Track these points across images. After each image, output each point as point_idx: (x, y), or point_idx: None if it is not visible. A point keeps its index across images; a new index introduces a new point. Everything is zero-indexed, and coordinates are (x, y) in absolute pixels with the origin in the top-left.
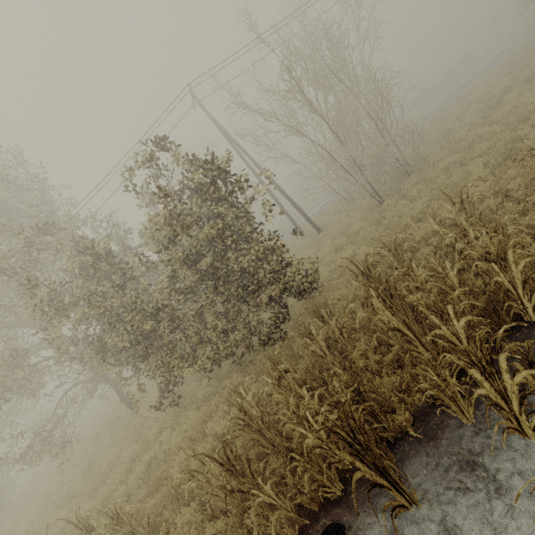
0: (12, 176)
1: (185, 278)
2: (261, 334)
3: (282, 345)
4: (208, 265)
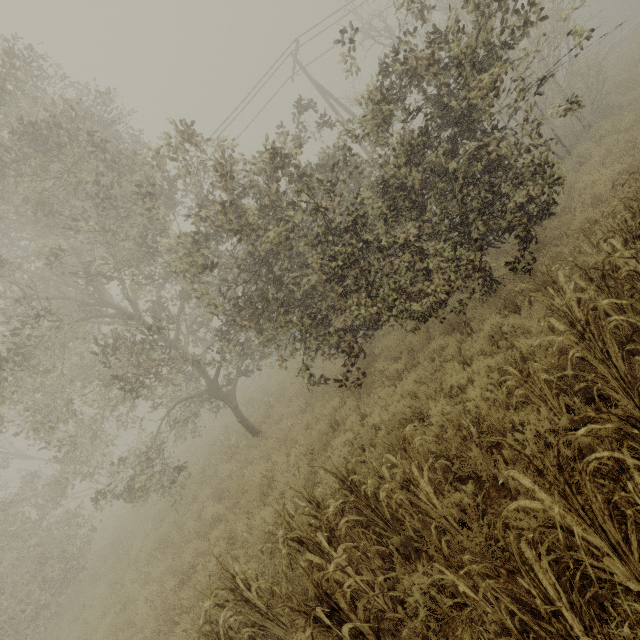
0: (107, 123)
1: (398, 188)
2: (487, 273)
3: (523, 281)
4: (440, 160)
